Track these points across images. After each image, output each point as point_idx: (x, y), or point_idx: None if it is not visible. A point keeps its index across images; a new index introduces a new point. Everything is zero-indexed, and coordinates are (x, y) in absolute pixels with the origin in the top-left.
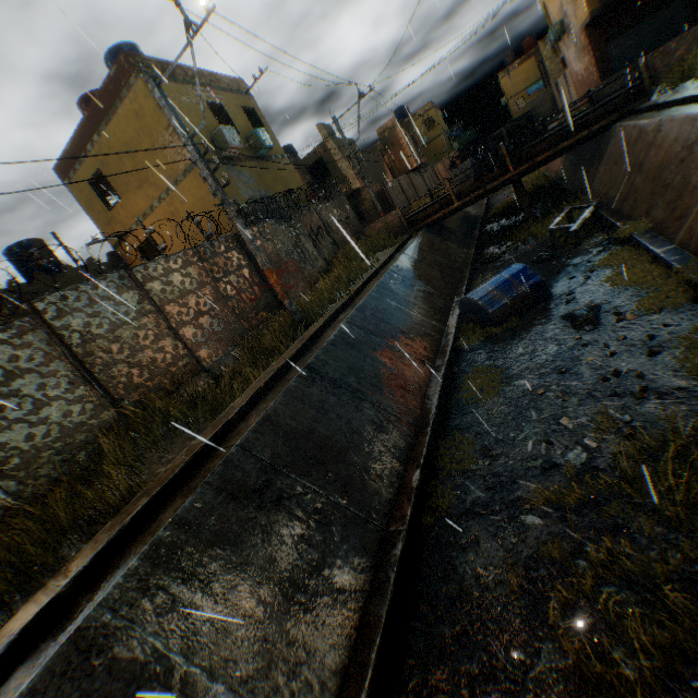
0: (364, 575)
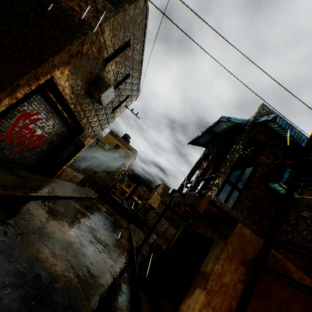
0: None
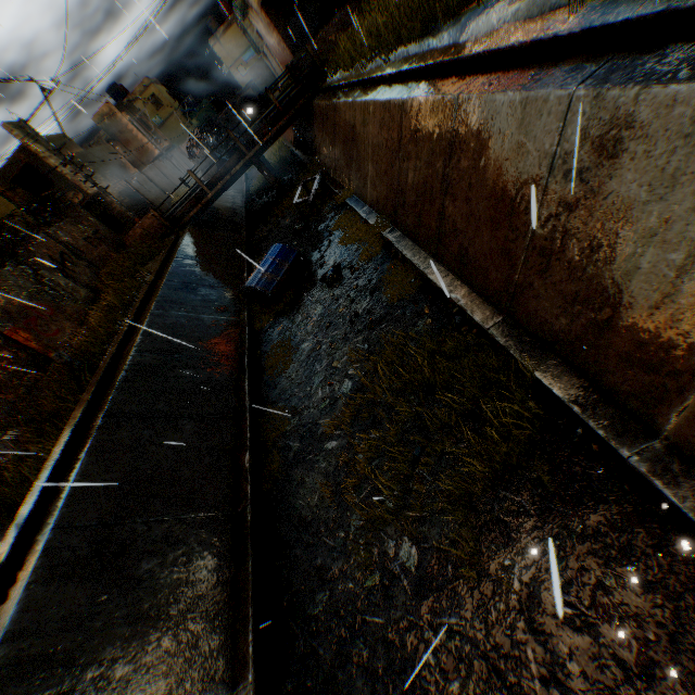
0: (228, 557)
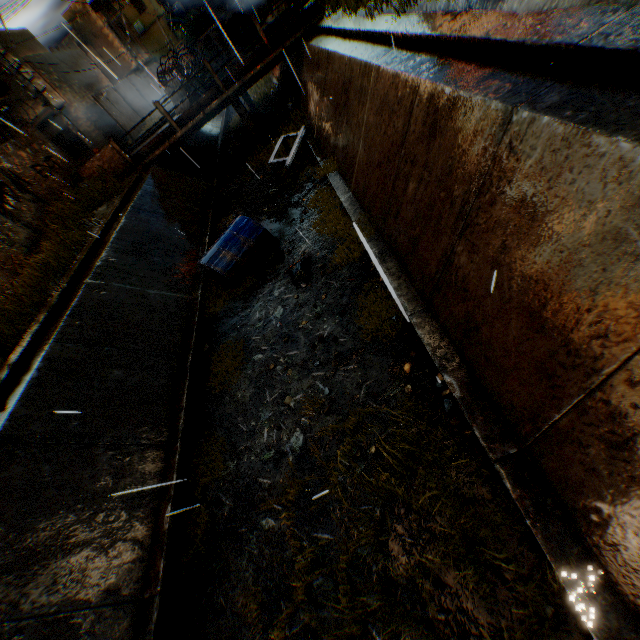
0: None
